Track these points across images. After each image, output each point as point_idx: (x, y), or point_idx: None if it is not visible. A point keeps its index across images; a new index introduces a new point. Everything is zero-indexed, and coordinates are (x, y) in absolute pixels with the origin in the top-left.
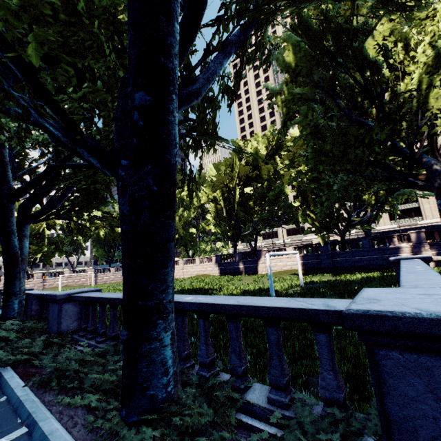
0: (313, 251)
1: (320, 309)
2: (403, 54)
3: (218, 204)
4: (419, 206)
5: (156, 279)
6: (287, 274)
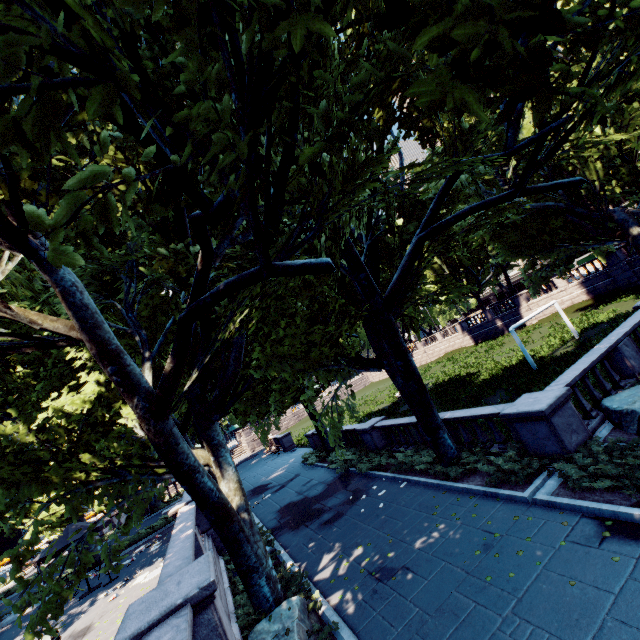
0: (596, 269)
1: (498, 412)
2: None
3: (433, 264)
4: None
5: (431, 417)
6: (568, 314)
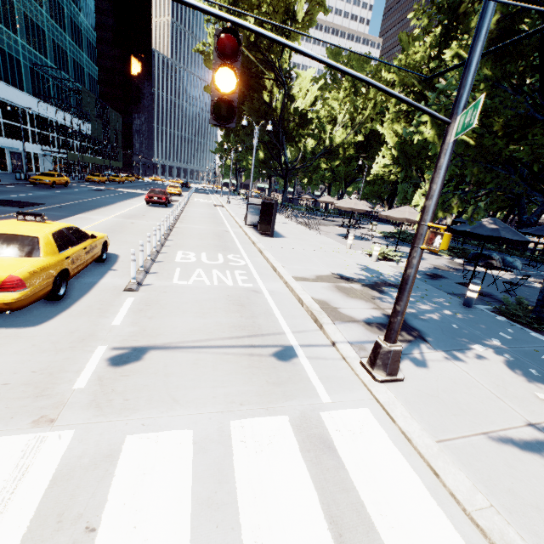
0: None
1: None
2: None
3: None
4: None
5: None
6: None
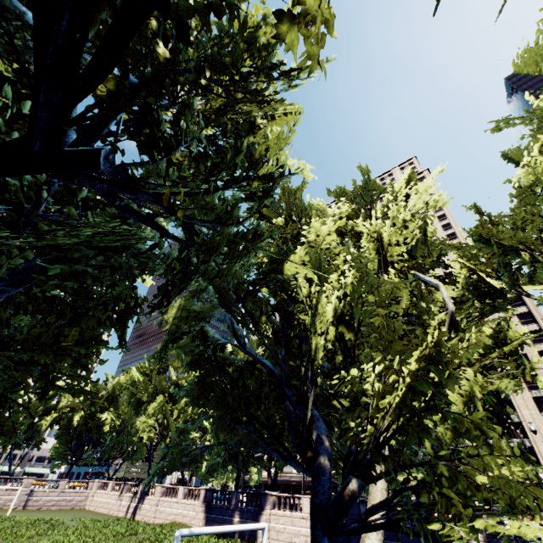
0: None
1: None
2: (321, 282)
3: None
4: (532, 445)
5: None
6: None
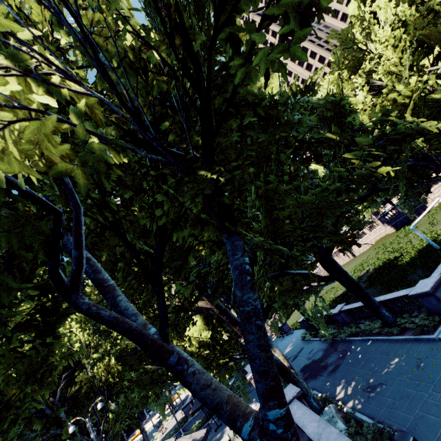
0: None
1: (408, 294)
2: None
3: None
4: None
5: (371, 302)
6: None
